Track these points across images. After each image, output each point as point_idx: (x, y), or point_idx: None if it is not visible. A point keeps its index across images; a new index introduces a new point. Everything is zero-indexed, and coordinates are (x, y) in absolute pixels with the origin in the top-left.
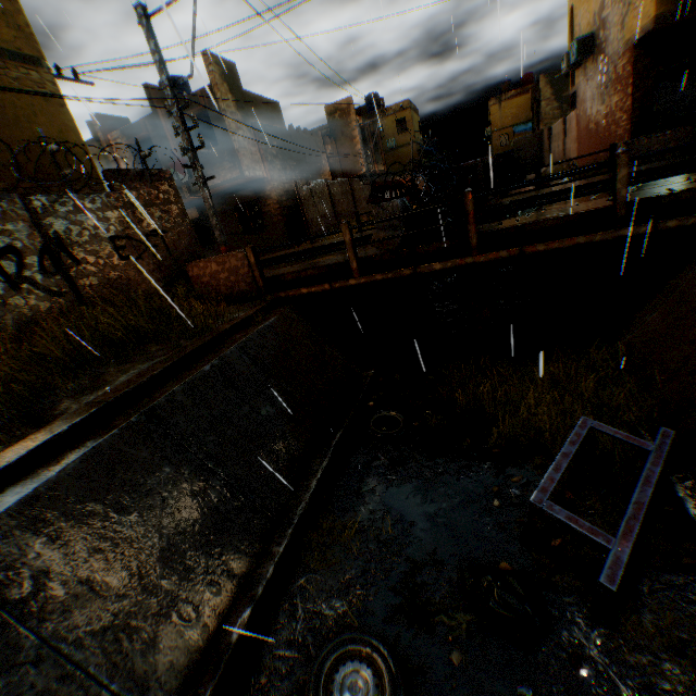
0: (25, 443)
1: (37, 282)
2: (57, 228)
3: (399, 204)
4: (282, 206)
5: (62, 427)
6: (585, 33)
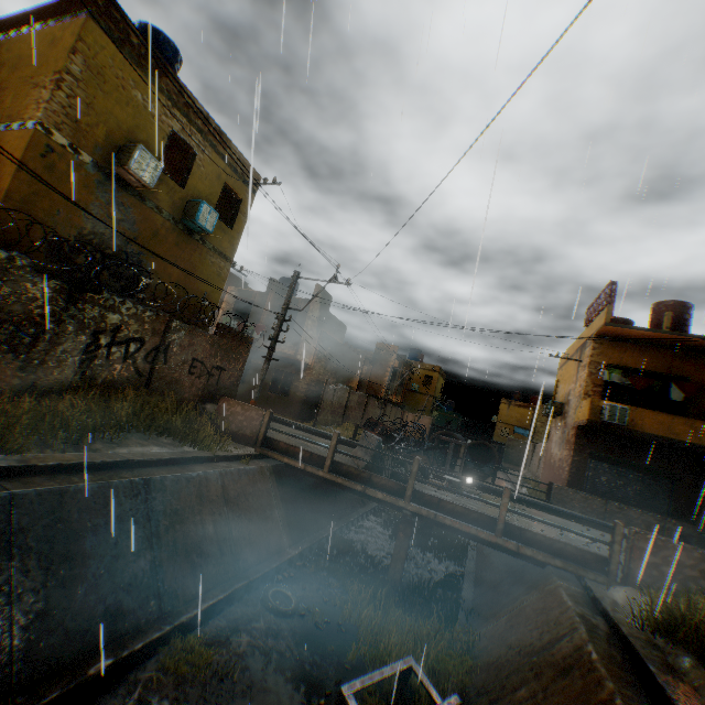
0: (73, 455)
1: (137, 361)
2: (172, 340)
3: (376, 441)
4: (309, 388)
5: (98, 459)
6: (560, 399)
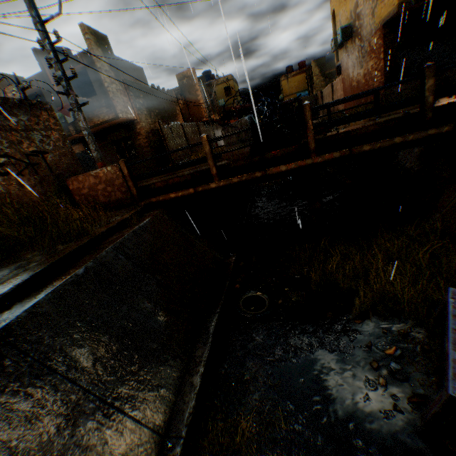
0: None
1: None
2: None
3: (248, 120)
4: (149, 140)
5: None
6: (345, 25)
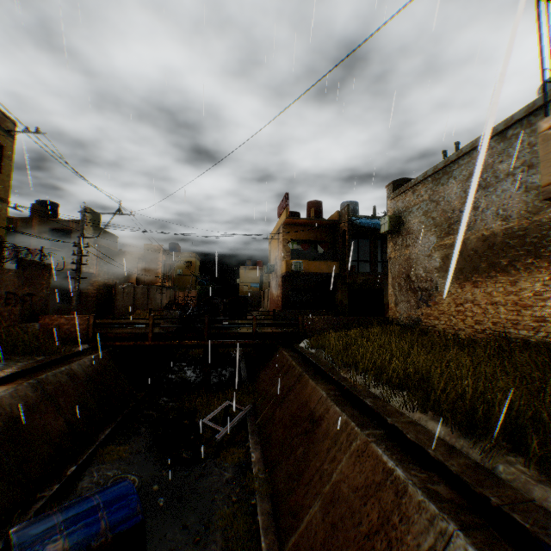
0: None
1: None
2: None
3: (179, 314)
4: (99, 292)
5: None
6: (273, 262)
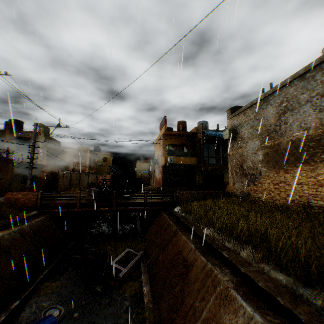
0: None
1: None
2: None
3: (97, 190)
4: (48, 176)
5: None
6: (156, 158)
